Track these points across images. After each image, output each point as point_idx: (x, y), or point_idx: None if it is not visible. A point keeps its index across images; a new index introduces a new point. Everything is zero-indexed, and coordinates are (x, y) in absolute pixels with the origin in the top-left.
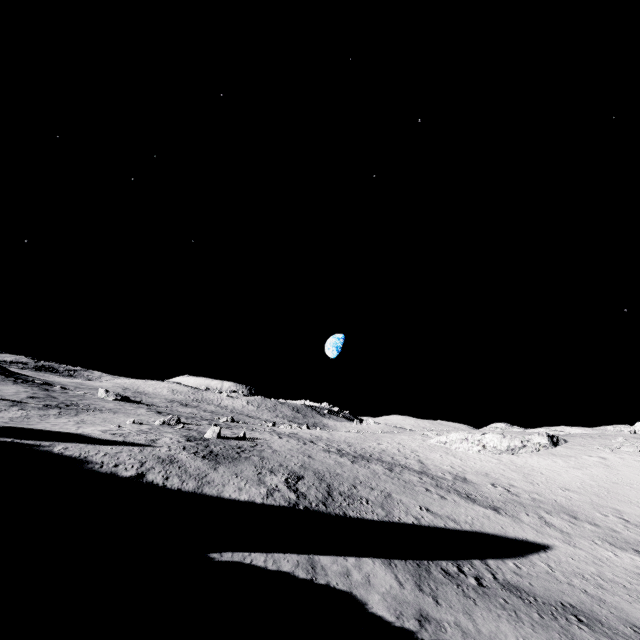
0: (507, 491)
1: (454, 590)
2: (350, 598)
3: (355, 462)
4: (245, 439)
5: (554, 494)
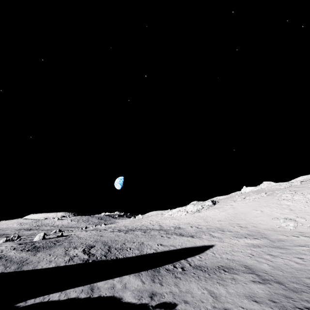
0: (197, 228)
1: (171, 276)
2: (112, 299)
3: (126, 233)
4: (62, 236)
5: (215, 224)
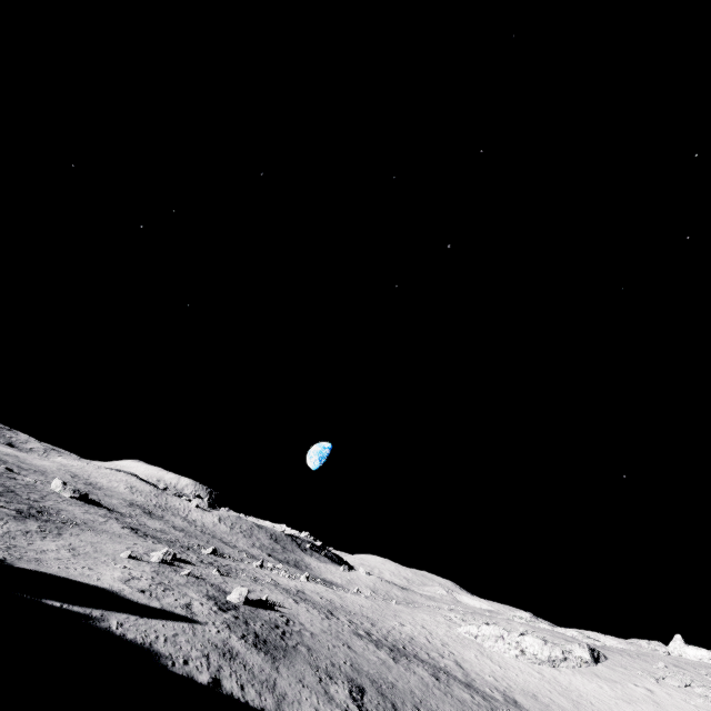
0: None
1: None
2: None
3: (397, 660)
4: (268, 606)
5: None
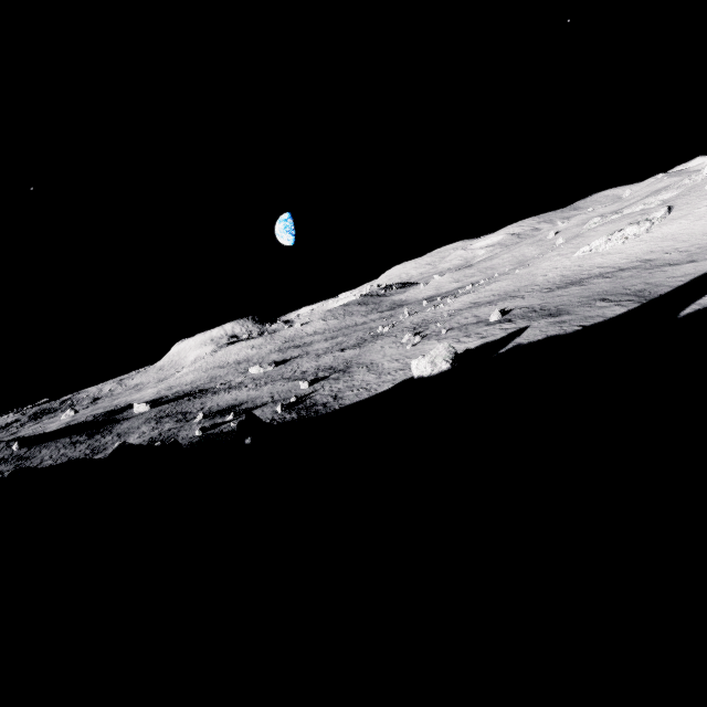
0: (680, 252)
1: None
2: None
3: (584, 285)
4: (503, 312)
5: (704, 240)
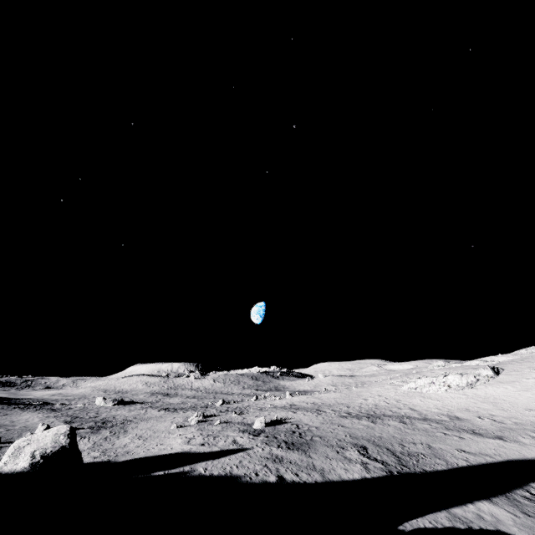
0: (493, 421)
1: None
2: (504, 534)
3: (375, 422)
4: (280, 422)
5: (525, 415)
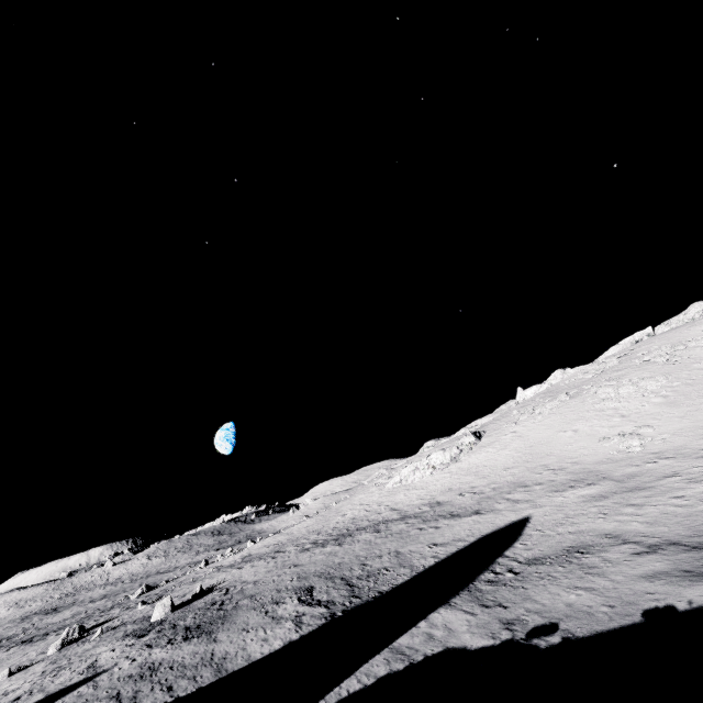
0: (473, 494)
1: (506, 590)
2: (451, 652)
3: (342, 544)
4: (205, 593)
5: (503, 477)
